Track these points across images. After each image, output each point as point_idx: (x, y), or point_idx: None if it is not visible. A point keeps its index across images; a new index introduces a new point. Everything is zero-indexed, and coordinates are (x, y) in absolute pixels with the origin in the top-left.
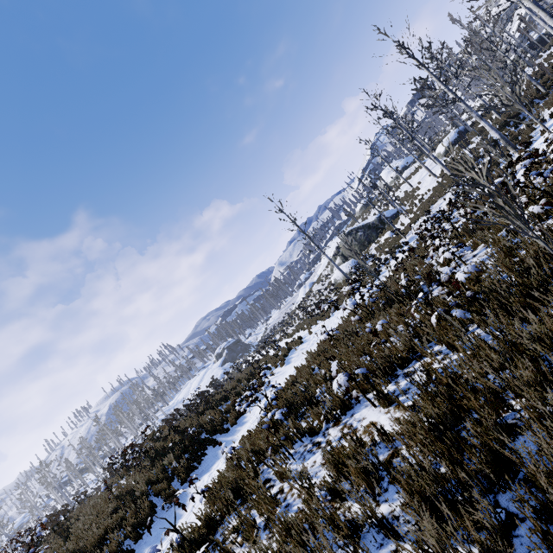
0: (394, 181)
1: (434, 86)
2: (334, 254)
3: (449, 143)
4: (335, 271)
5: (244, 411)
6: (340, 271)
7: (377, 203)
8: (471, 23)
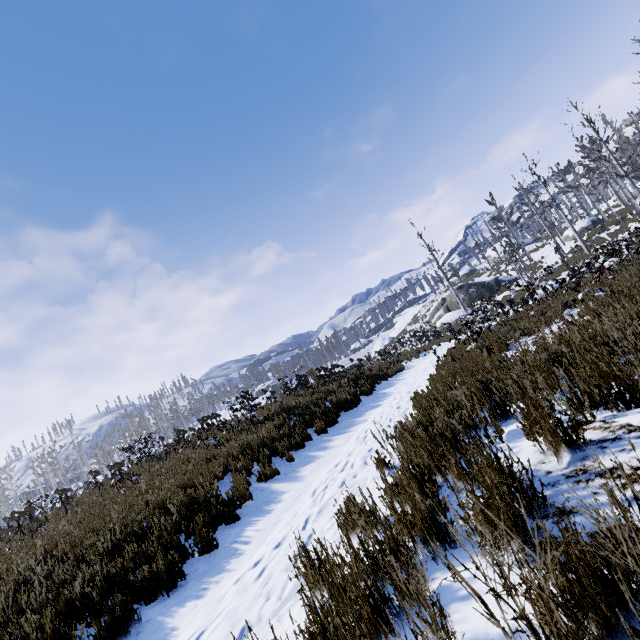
0: (505, 256)
1: (609, 159)
2: (438, 305)
3: (581, 228)
4: (444, 316)
5: (399, 370)
6: (463, 308)
7: (483, 273)
8: (621, 128)
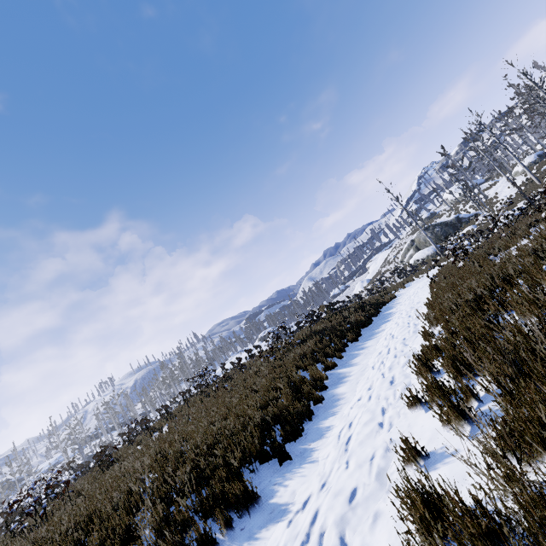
0: (461, 197)
1: None
2: (408, 246)
3: (529, 163)
4: (415, 254)
5: (393, 298)
6: (434, 244)
7: (443, 214)
8: None
